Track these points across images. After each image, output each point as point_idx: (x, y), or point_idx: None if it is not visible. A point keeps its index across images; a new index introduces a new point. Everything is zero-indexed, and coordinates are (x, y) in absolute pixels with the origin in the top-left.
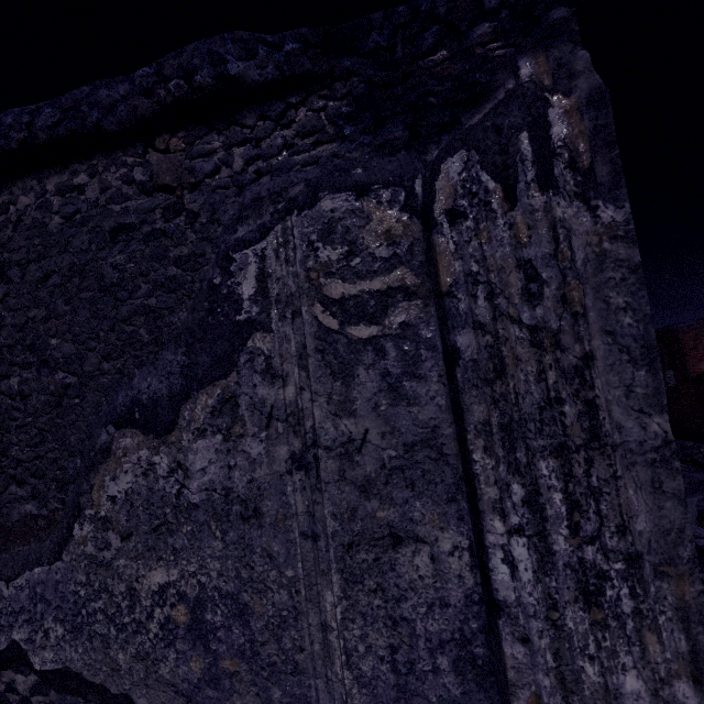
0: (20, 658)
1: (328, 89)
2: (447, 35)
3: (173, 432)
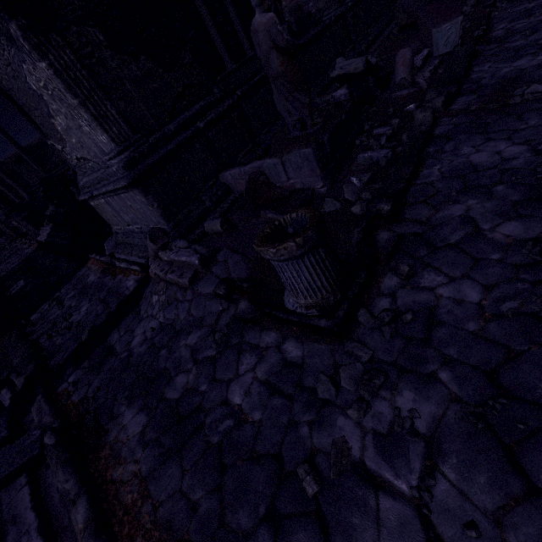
0: (79, 158)
1: None
2: None
3: (55, 118)
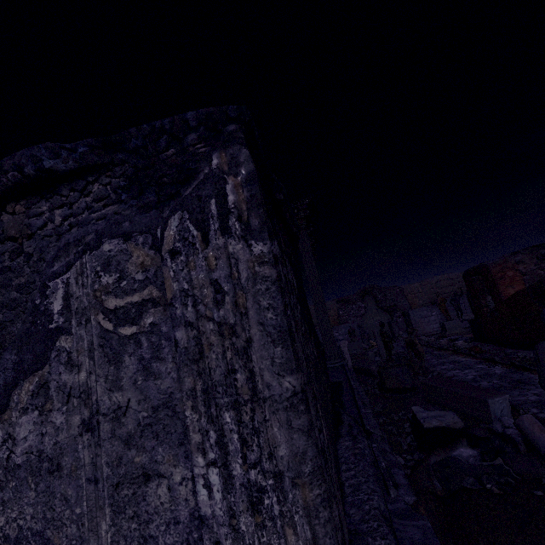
0: None
1: (111, 171)
2: (173, 140)
3: (6, 412)
